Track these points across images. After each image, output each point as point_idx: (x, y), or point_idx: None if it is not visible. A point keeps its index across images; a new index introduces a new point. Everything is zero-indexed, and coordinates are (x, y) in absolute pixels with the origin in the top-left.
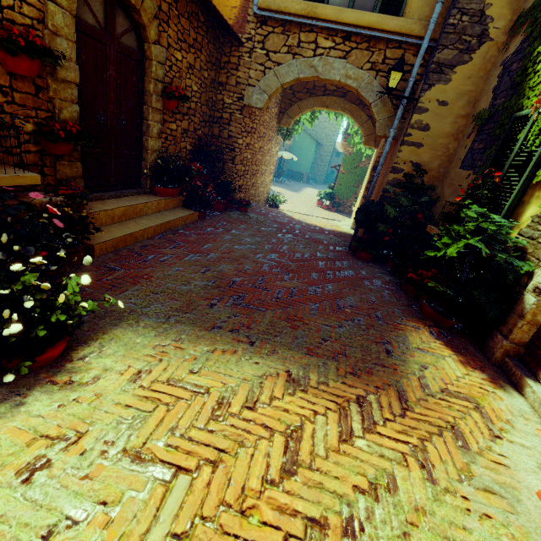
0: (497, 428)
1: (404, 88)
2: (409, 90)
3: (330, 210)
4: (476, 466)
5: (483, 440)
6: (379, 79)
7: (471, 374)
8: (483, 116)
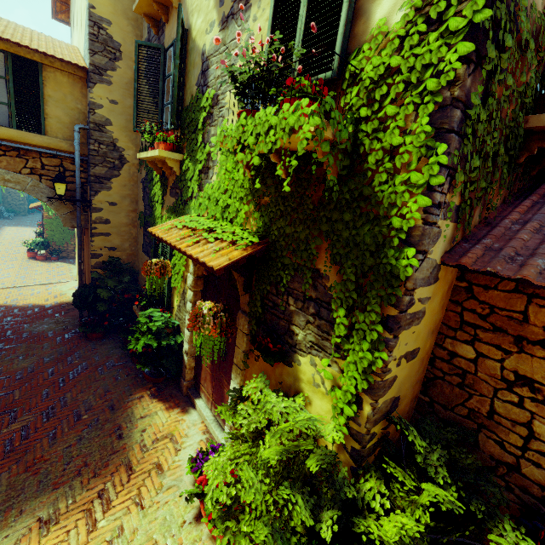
0: (180, 445)
1: (75, 188)
2: (80, 194)
3: (50, 259)
4: (165, 479)
5: (171, 459)
6: (46, 182)
7: (171, 415)
8: (142, 220)
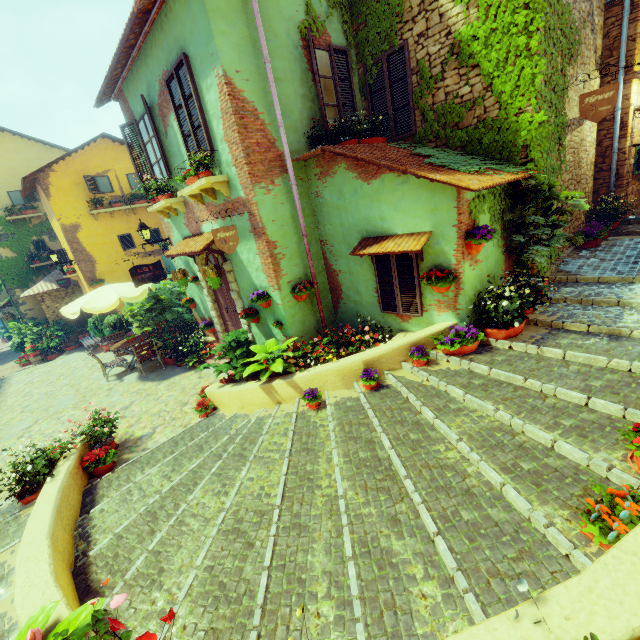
0: None
1: None
2: None
3: None
4: None
5: None
6: None
7: None
8: None
